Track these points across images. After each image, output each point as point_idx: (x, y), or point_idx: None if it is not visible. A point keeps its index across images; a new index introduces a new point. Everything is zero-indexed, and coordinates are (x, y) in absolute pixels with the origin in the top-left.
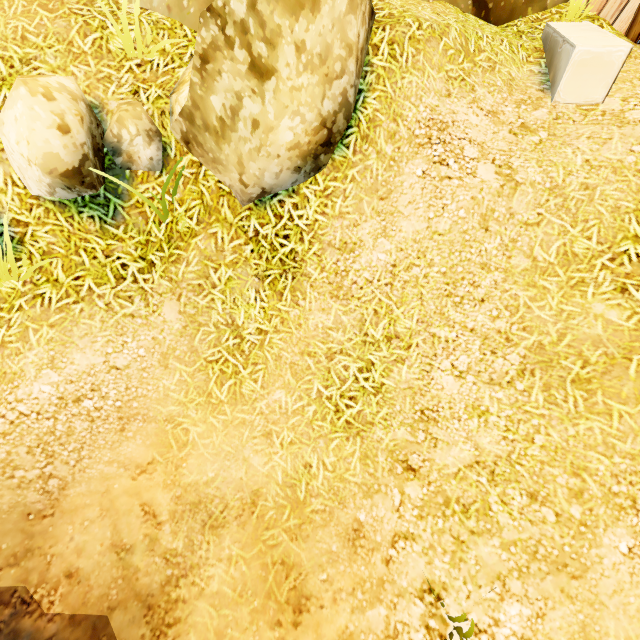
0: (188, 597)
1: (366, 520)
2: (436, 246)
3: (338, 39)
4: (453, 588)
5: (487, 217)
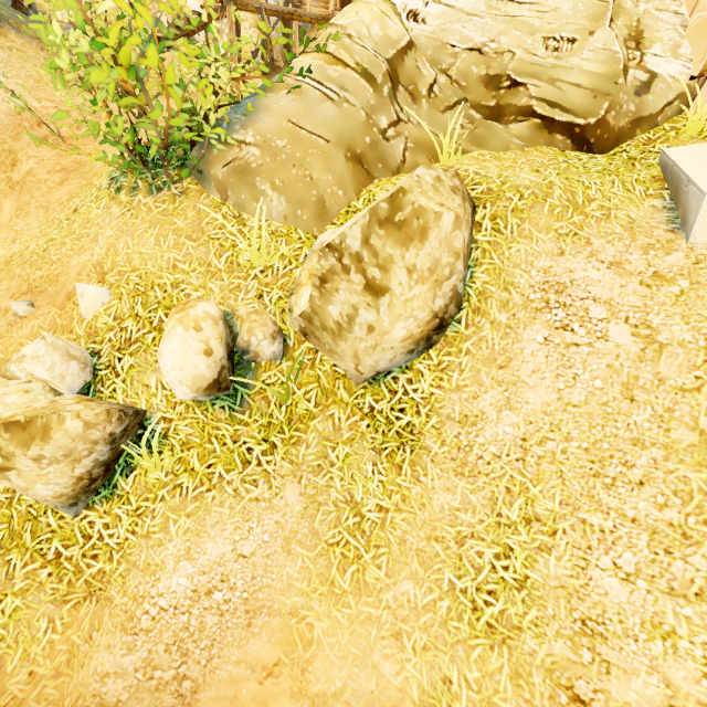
0: None
1: None
2: (572, 418)
3: (445, 251)
4: None
5: (630, 385)
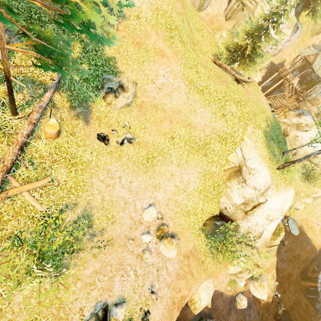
0: (303, 225)
1: (310, 219)
2: (320, 202)
3: None
4: (317, 223)
5: None
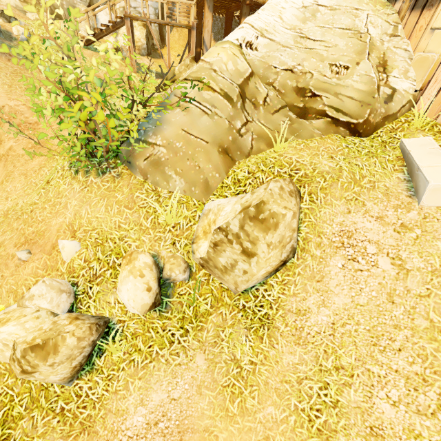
0: None
1: None
2: (360, 312)
3: (288, 230)
4: None
5: (391, 294)
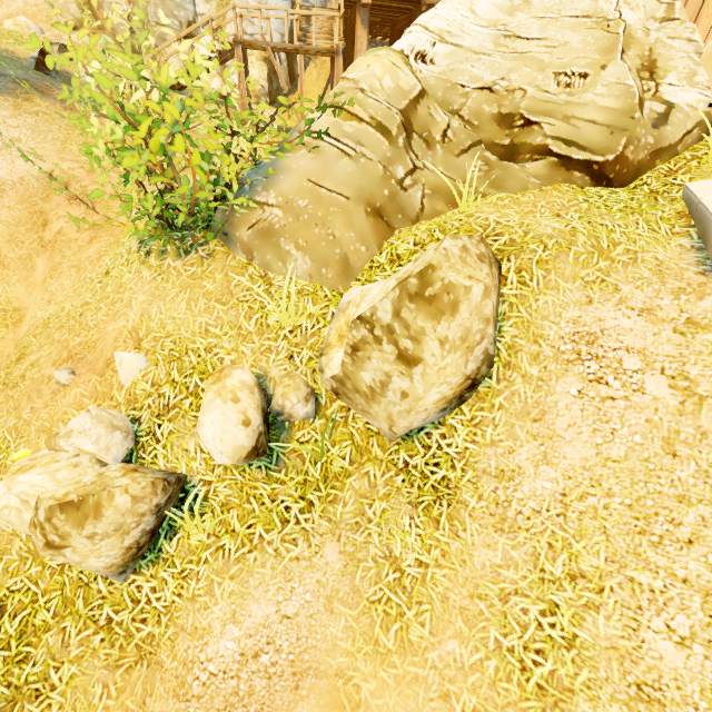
0: None
1: None
2: (612, 473)
3: (476, 319)
4: None
5: (671, 440)
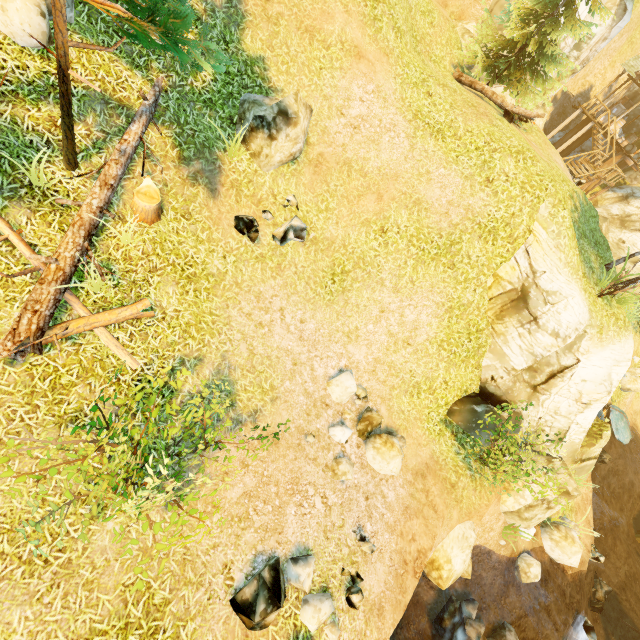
0: (637, 423)
1: None
2: None
3: None
4: None
5: None
